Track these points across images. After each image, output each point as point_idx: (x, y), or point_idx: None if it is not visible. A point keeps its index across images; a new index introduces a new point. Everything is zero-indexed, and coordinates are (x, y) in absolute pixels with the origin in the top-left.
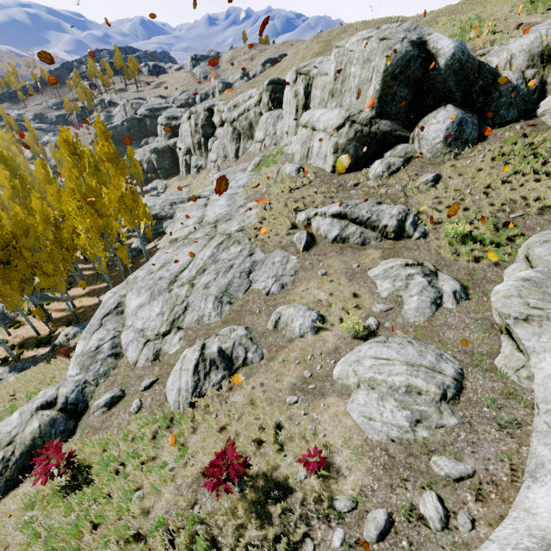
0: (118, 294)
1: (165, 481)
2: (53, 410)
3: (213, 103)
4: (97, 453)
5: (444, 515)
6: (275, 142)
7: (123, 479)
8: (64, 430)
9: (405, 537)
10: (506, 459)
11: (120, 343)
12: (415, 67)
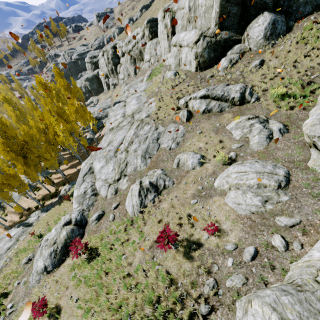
0: (88, 163)
1: (136, 249)
2: (71, 225)
3: (116, 43)
4: (98, 241)
5: (286, 244)
6: (157, 60)
7: (115, 251)
8: (78, 234)
9: (265, 257)
10: (318, 212)
11: (95, 188)
12: None
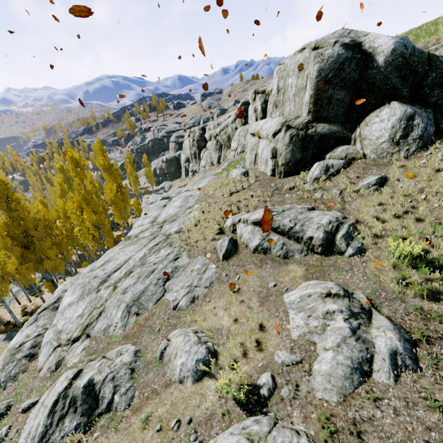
0: (62, 289)
1: None
2: None
3: (206, 124)
4: None
5: None
6: (243, 150)
7: None
8: None
9: None
10: None
11: (41, 342)
12: (350, 69)
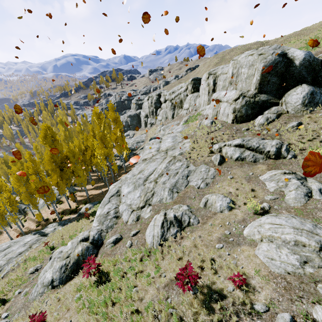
0: (117, 186)
1: (149, 284)
2: (88, 242)
3: (161, 92)
4: (111, 266)
5: None
6: (195, 109)
7: (127, 280)
8: (92, 254)
9: None
10: None
11: (118, 211)
12: (280, 66)
